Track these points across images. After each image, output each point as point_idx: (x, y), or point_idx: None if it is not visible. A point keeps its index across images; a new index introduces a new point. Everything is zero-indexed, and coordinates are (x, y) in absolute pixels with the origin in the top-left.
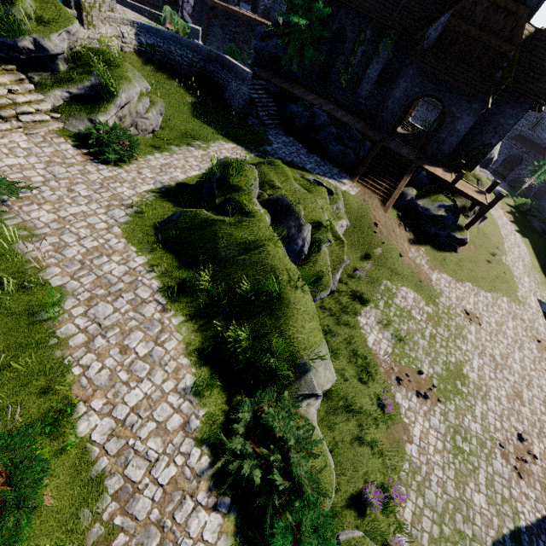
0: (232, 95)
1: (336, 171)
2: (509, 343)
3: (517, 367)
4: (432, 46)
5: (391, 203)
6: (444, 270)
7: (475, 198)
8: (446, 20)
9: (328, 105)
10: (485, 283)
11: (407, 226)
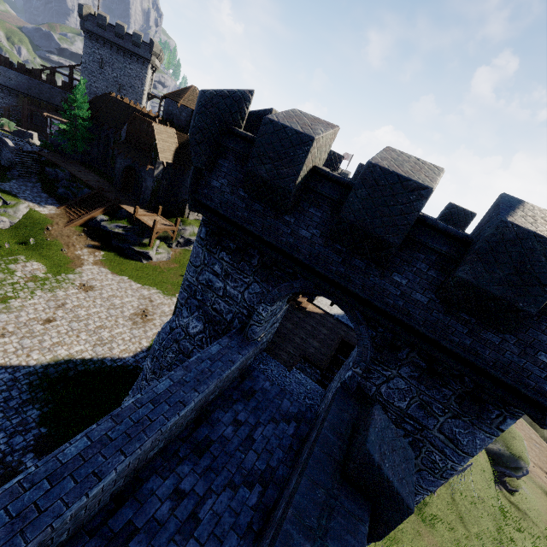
0: (2, 158)
1: (51, 202)
2: (103, 304)
3: (83, 313)
4: (124, 140)
5: (77, 220)
6: (111, 268)
7: (146, 223)
8: (127, 127)
9: (88, 173)
10: (148, 281)
11: (93, 238)
